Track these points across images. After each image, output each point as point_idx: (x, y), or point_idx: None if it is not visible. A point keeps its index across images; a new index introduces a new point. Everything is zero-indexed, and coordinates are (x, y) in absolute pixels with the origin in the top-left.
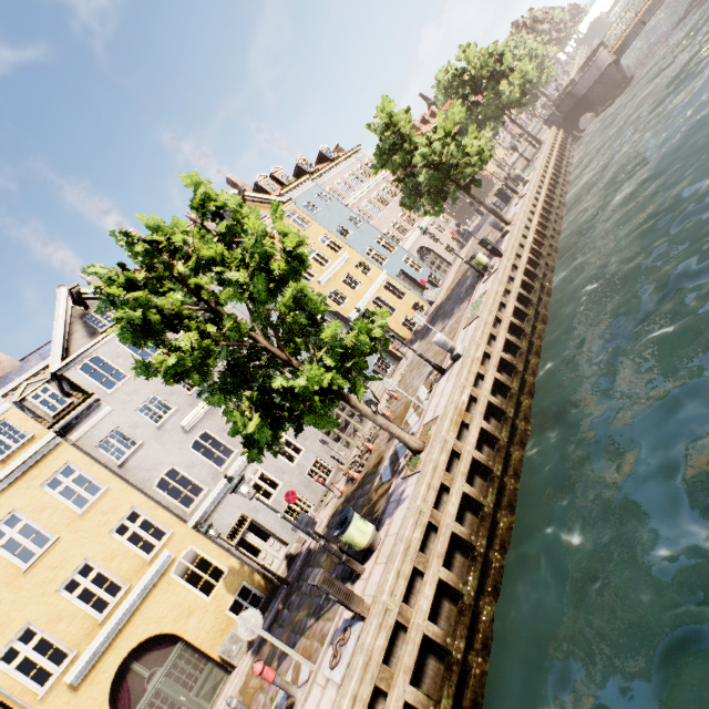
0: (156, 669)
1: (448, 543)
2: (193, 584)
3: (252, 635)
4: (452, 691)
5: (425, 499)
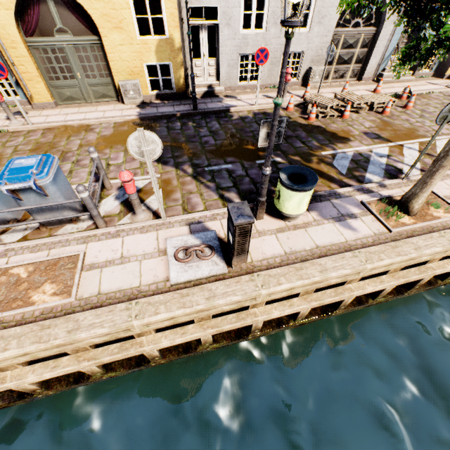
0: (68, 31)
1: (334, 302)
2: (139, 3)
3: (139, 155)
4: (226, 344)
5: (374, 269)
